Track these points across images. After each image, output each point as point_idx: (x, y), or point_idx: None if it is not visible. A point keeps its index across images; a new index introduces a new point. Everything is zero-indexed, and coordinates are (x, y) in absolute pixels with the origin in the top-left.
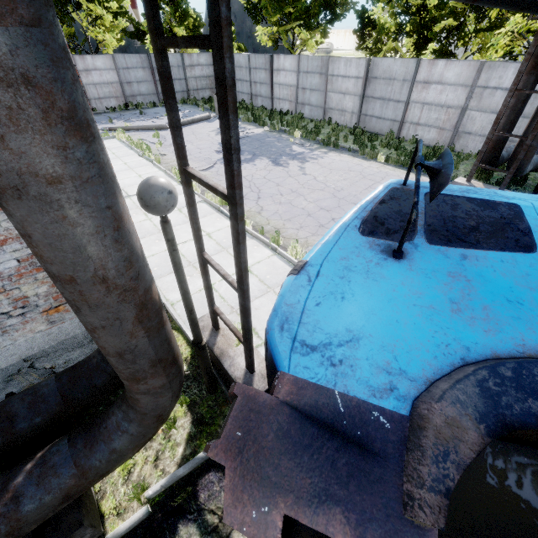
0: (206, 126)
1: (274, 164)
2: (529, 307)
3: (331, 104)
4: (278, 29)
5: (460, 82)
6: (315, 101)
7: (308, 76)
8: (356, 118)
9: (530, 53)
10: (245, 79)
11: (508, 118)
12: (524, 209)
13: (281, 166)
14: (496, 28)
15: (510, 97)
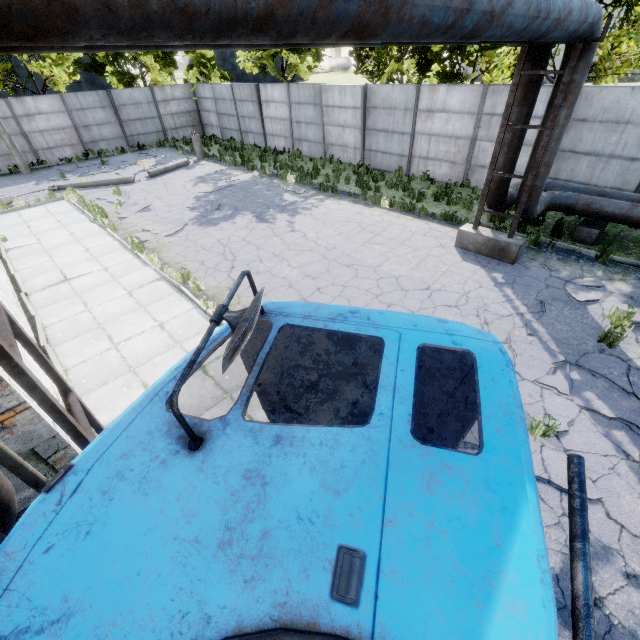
0: (183, 175)
1: (258, 220)
2: (320, 528)
3: (331, 139)
4: (262, 54)
5: (465, 110)
6: (313, 136)
7: (301, 108)
8: (360, 154)
9: (515, 83)
10: (231, 113)
11: (506, 156)
12: (386, 347)
13: (266, 223)
14: (501, 45)
15: (503, 133)
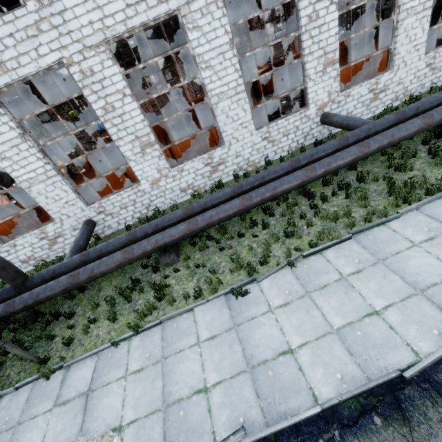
0: None
1: None
2: None
3: None
4: None
5: None
6: None
7: None
8: None
9: None
10: None
11: None
12: None
13: None
14: None
15: None
